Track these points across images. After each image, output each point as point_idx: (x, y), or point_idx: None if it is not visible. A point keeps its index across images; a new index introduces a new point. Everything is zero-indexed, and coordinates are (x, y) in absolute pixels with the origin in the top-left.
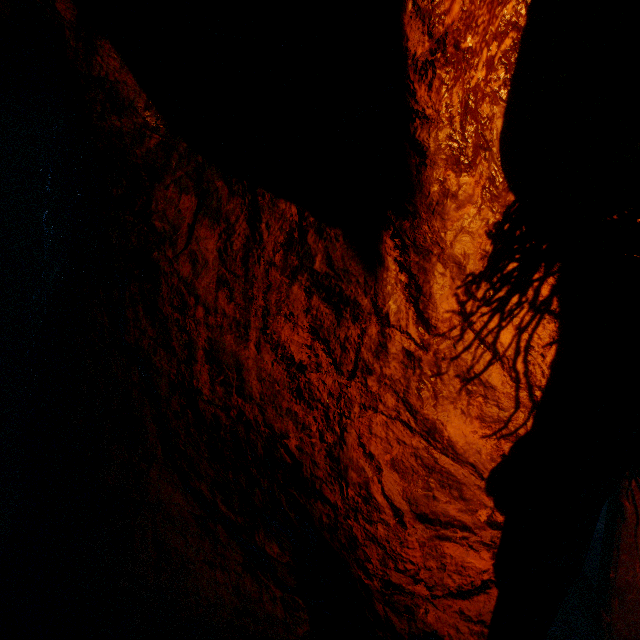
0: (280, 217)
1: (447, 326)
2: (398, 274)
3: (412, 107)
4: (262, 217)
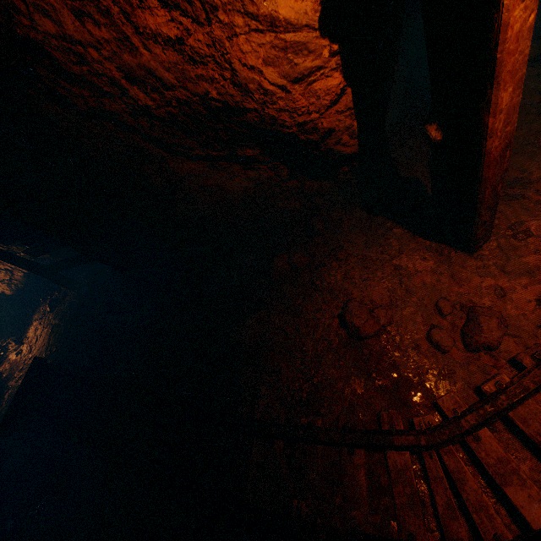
0: None
1: None
2: None
3: None
4: None
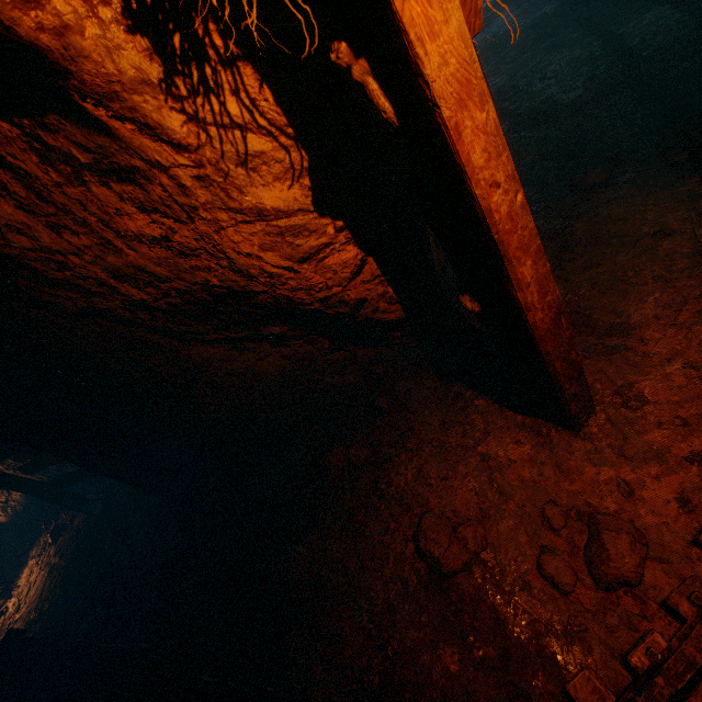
0: (7, 141)
1: (194, 138)
2: (125, 127)
3: None
4: None
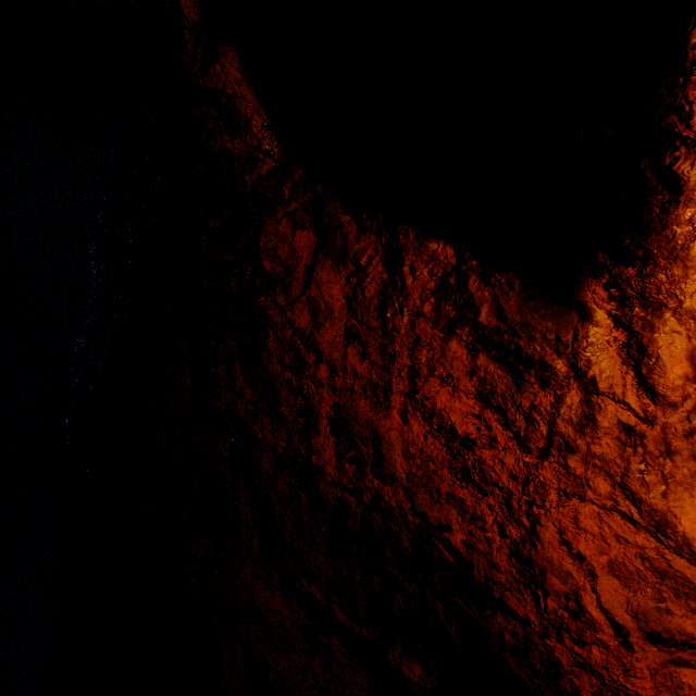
0: (430, 259)
1: (679, 395)
2: (612, 331)
3: (678, 133)
4: (404, 258)
